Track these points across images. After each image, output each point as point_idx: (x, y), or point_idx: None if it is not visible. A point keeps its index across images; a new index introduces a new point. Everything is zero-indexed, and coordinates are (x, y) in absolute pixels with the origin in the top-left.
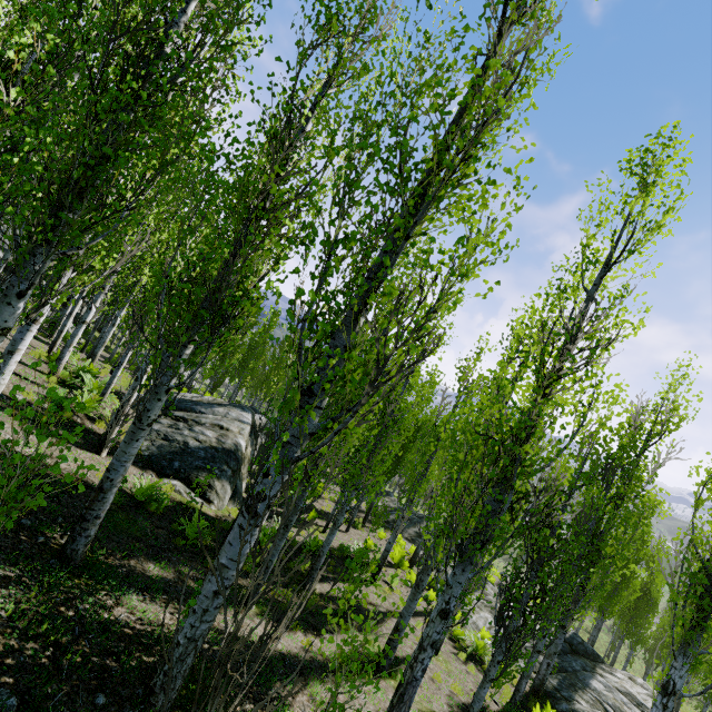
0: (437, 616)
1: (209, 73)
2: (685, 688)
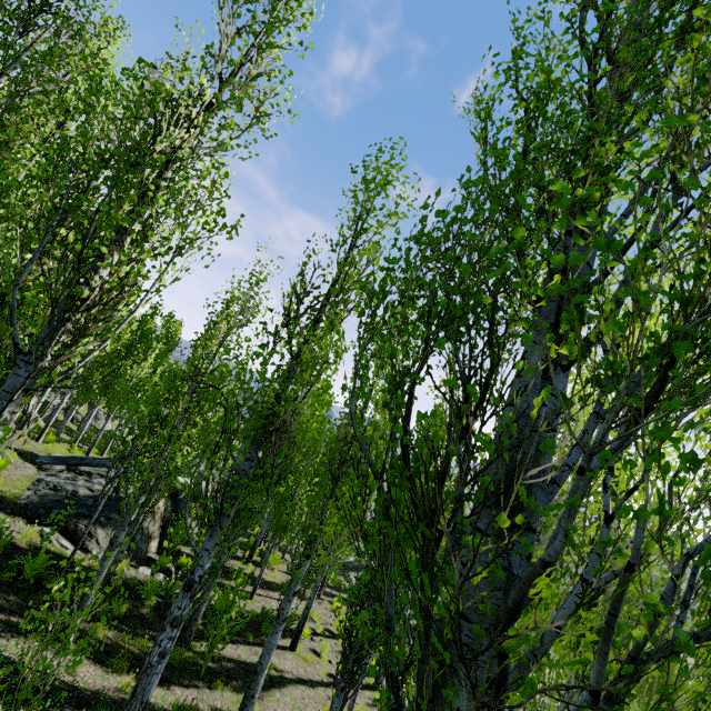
0: (182, 590)
1: (1, 128)
2: None
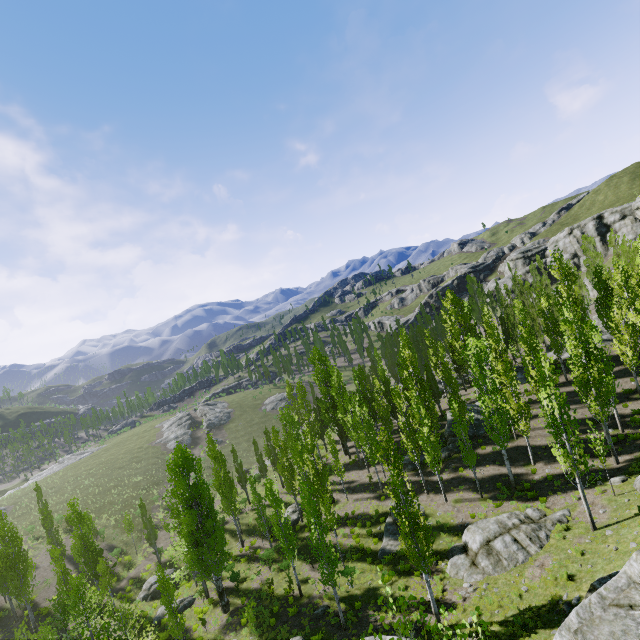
0: None
1: None
2: None
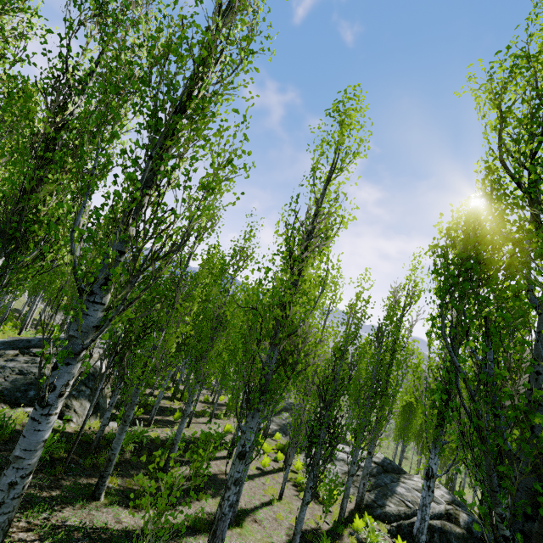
0: (237, 459)
1: None
2: (439, 470)
